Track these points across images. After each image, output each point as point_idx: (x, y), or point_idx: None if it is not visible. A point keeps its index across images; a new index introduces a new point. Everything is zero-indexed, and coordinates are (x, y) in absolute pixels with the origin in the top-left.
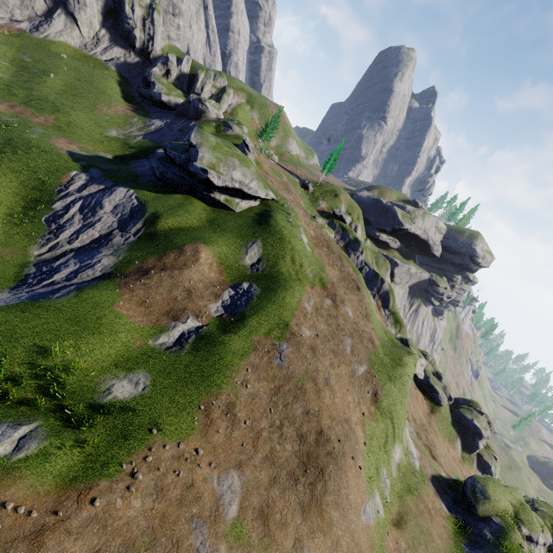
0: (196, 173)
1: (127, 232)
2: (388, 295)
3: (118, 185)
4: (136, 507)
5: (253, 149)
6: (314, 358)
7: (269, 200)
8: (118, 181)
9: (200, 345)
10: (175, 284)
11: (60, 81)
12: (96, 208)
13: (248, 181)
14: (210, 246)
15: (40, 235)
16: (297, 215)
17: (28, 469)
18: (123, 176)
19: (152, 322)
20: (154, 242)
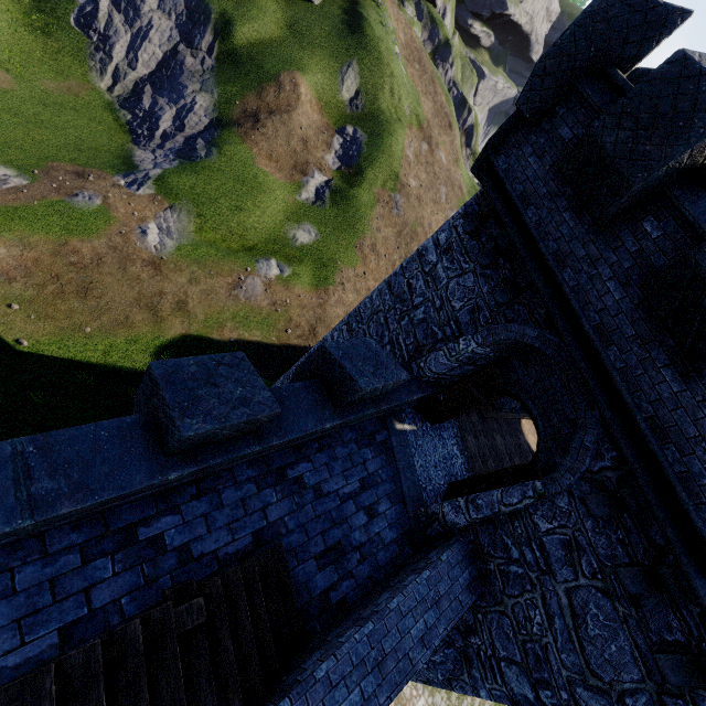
0: None
1: (197, 50)
2: (473, 130)
3: None
4: (351, 298)
5: None
6: (420, 207)
7: None
8: None
9: (337, 199)
10: (290, 133)
11: None
12: (134, 0)
13: None
14: (306, 75)
15: (86, 54)
16: (386, 5)
17: (295, 281)
18: None
19: (288, 179)
20: (241, 69)
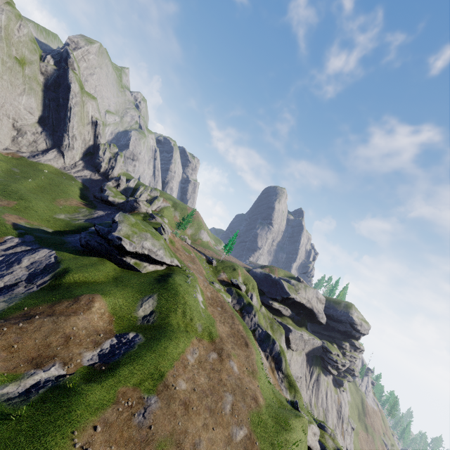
0: (112, 240)
1: (32, 284)
2: (280, 355)
3: (44, 247)
4: None
5: (170, 232)
6: (185, 416)
7: (174, 266)
8: (46, 245)
9: (51, 395)
10: (56, 330)
11: (34, 183)
12: (13, 263)
13: (156, 250)
14: (107, 297)
15: None
16: (197, 279)
17: None
18: (52, 242)
19: (7, 369)
20: (54, 292)
